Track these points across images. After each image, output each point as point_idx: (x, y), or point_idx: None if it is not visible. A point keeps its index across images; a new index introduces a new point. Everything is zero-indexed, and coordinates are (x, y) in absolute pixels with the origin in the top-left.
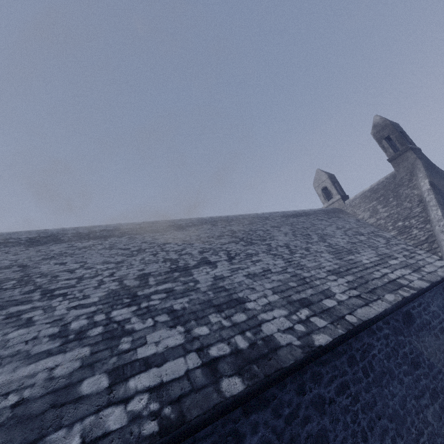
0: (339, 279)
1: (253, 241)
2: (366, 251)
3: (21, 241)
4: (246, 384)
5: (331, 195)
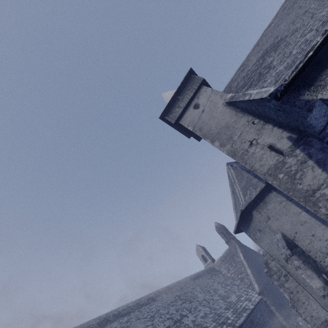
0: (229, 311)
1: (191, 299)
2: (232, 295)
3: (95, 325)
4: None
5: (207, 259)
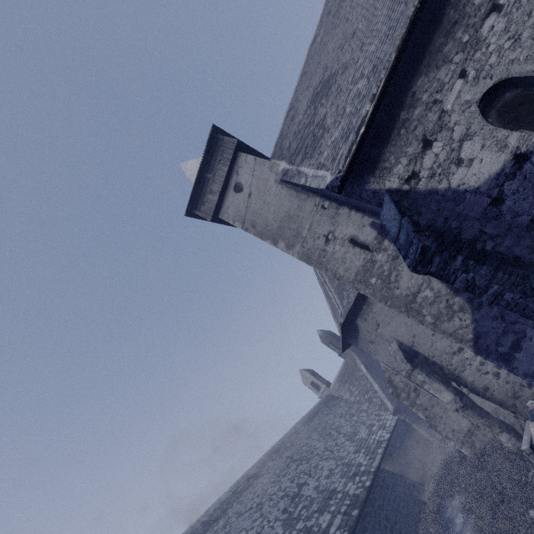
0: (360, 454)
1: (308, 456)
2: (361, 428)
3: None
4: (358, 509)
5: (319, 386)
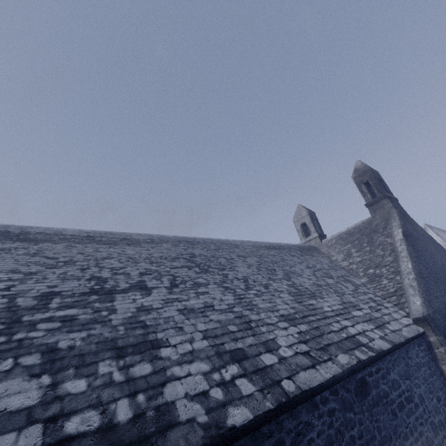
0: (290, 328)
1: (210, 268)
2: (331, 297)
3: None
4: None
5: (310, 232)
